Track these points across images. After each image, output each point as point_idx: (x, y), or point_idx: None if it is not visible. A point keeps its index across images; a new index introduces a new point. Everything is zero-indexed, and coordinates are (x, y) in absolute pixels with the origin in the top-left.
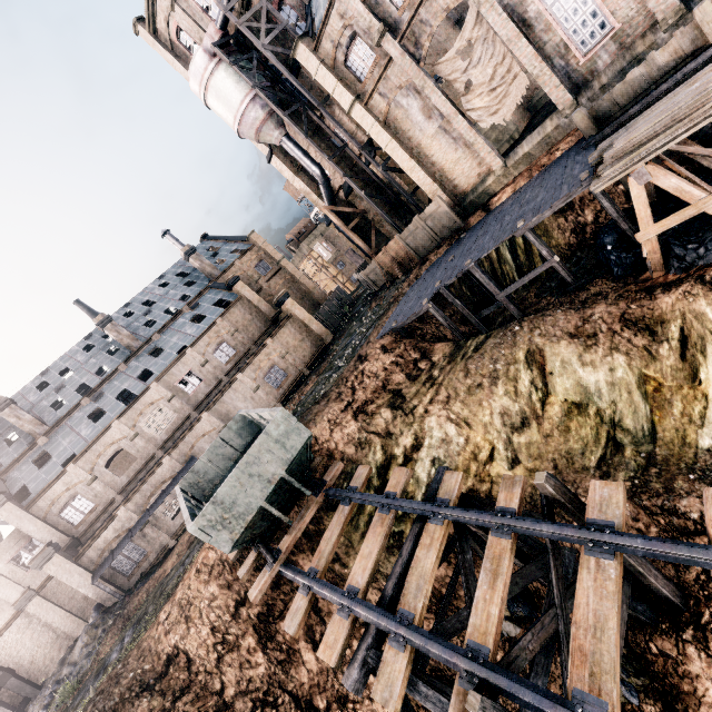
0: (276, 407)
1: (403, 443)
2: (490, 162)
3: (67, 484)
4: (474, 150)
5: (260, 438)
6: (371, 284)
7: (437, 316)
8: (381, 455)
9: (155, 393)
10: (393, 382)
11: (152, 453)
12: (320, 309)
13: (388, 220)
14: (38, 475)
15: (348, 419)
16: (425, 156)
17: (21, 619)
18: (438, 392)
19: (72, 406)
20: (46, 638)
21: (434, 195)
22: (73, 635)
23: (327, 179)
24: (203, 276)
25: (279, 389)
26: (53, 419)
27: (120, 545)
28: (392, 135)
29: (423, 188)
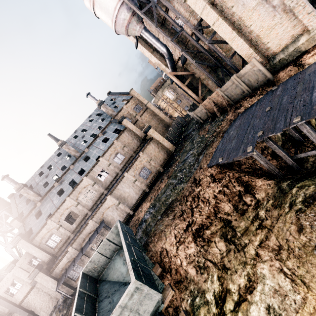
0: (131, 268)
1: (237, 281)
2: (307, 23)
3: (48, 229)
4: (292, 14)
5: (116, 313)
6: (198, 119)
7: (259, 160)
8: (217, 285)
9: (85, 182)
10: (222, 210)
11: (86, 212)
12: (168, 131)
13: (211, 78)
14: (36, 223)
15: (189, 241)
16: (244, 27)
17: (34, 289)
18: (268, 238)
19: (50, 187)
20: (46, 297)
21: (249, 57)
22: (57, 297)
23: (170, 54)
24: (108, 115)
25: (147, 180)
26: (43, 193)
27: (69, 268)
28: (218, 13)
29: (240, 53)
